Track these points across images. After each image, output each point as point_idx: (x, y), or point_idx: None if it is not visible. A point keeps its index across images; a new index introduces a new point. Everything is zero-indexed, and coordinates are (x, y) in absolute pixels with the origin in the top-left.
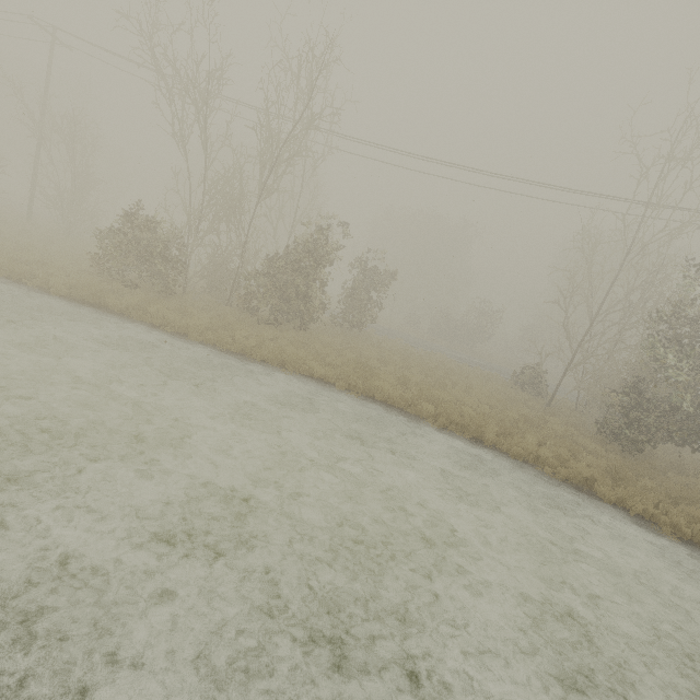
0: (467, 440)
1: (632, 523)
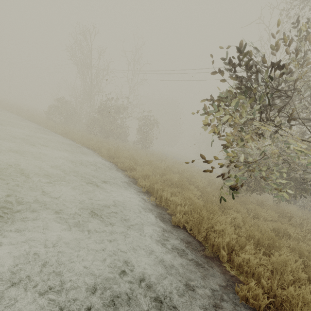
0: (106, 161)
1: (134, 191)
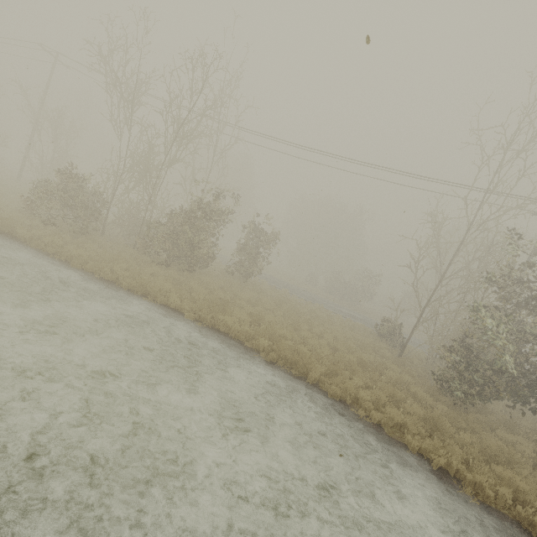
0: (291, 375)
1: (432, 478)
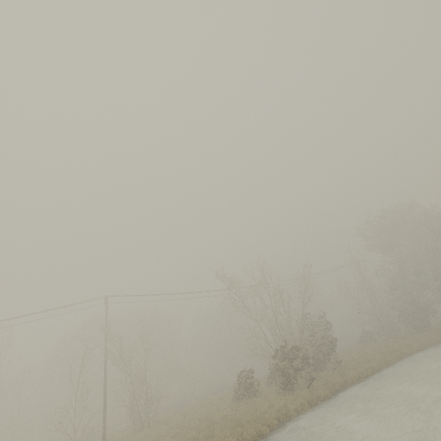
0: (434, 346)
1: None
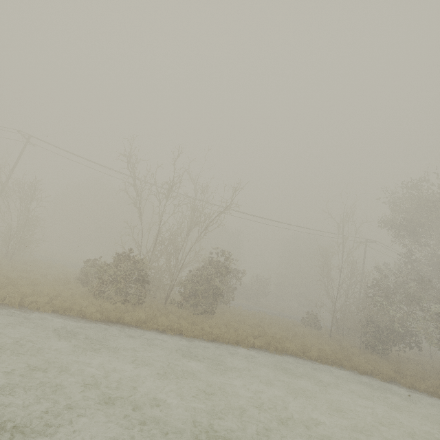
0: (339, 369)
1: (424, 396)
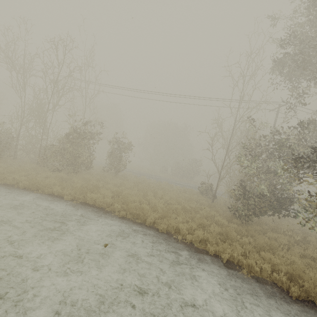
0: (135, 223)
1: (222, 268)
